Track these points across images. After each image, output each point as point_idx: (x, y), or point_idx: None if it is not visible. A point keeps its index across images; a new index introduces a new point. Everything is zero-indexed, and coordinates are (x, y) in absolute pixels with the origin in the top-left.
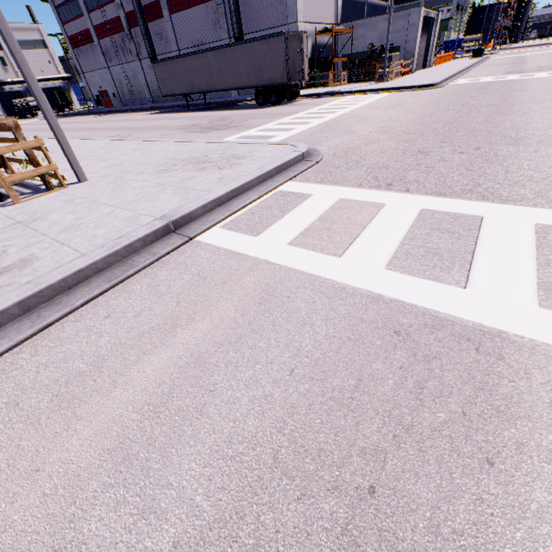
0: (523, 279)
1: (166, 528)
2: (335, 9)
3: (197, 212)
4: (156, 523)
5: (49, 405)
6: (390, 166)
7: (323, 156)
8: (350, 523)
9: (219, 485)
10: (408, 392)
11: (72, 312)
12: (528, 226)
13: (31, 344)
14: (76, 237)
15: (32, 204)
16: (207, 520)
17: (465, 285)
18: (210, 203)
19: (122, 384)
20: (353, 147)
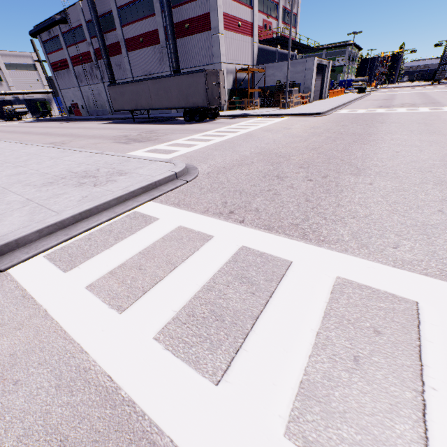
0: (289, 371)
1: None
2: (252, 55)
3: (28, 238)
4: None
5: None
6: (245, 190)
7: (197, 175)
8: None
9: None
10: None
11: None
12: (328, 280)
13: None
14: None
15: None
16: None
17: (221, 377)
18: (48, 227)
19: None
20: (228, 167)
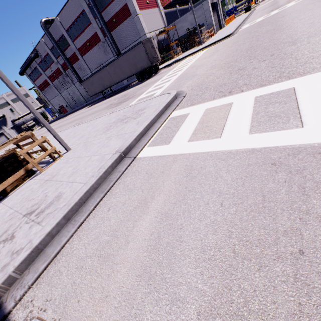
0: None
1: (189, 306)
2: (162, 19)
3: (132, 143)
4: (182, 306)
5: (98, 262)
6: (225, 83)
7: (186, 92)
8: (297, 274)
9: (208, 275)
10: (296, 193)
11: (90, 214)
12: None
13: (76, 236)
14: (77, 177)
15: (49, 170)
16: (210, 296)
17: (302, 125)
18: (137, 136)
19: (131, 240)
20: (200, 82)
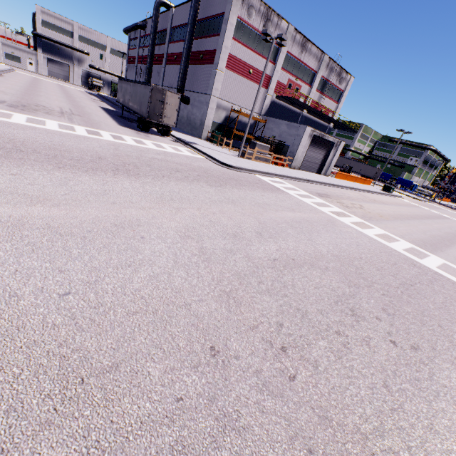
0: None
1: None
2: (262, 104)
3: None
4: None
5: None
6: None
7: None
8: None
9: None
10: None
11: None
12: None
13: None
14: None
15: None
16: None
17: None
18: None
19: None
20: None
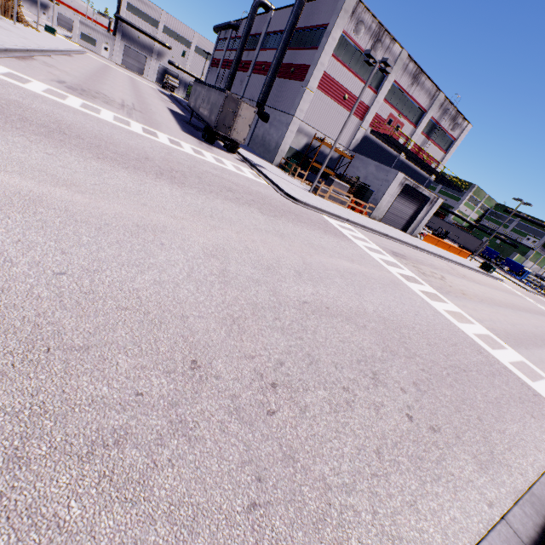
0: None
1: None
2: (353, 138)
3: None
4: None
5: None
6: None
7: None
8: None
9: None
10: None
11: None
12: None
13: None
14: None
15: None
16: None
17: None
18: None
19: None
20: None
